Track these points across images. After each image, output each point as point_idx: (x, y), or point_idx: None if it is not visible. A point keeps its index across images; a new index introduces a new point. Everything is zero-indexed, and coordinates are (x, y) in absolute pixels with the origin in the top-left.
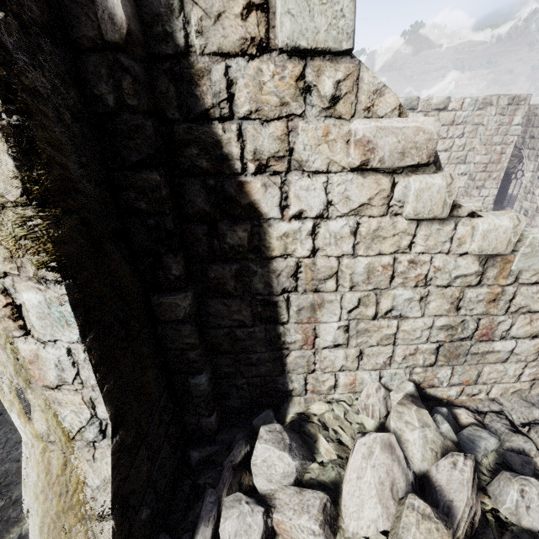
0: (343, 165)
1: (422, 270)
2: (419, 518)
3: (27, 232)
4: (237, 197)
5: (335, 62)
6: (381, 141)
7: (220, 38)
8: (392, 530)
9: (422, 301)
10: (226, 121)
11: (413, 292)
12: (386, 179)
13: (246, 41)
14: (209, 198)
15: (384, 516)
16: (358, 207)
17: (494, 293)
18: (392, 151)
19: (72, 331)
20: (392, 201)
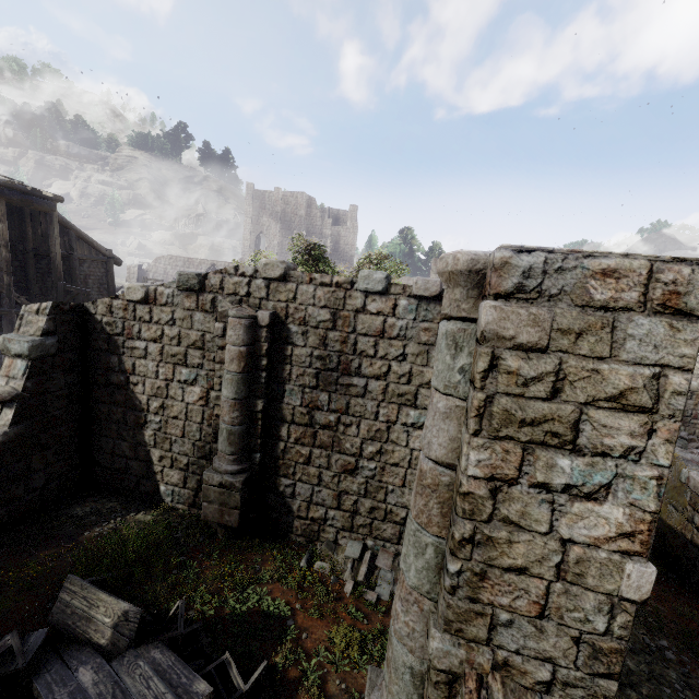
0: None
1: None
2: None
3: None
4: None
5: None
6: None
7: None
8: None
9: None
10: None
11: None
12: None
13: None
14: None
15: None
16: None
17: (695, 403)
18: None
19: None
20: None
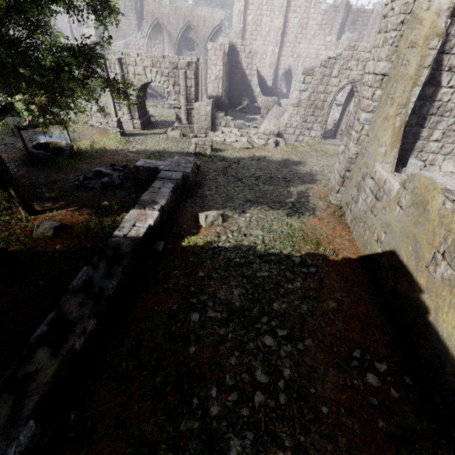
0: None
1: None
2: None
3: (429, 73)
4: (437, 78)
5: None
6: None
7: None
8: None
9: None
10: (448, 54)
11: None
12: None
13: None
14: (429, 77)
15: (454, 170)
16: None
17: None
18: None
19: (414, 98)
20: None
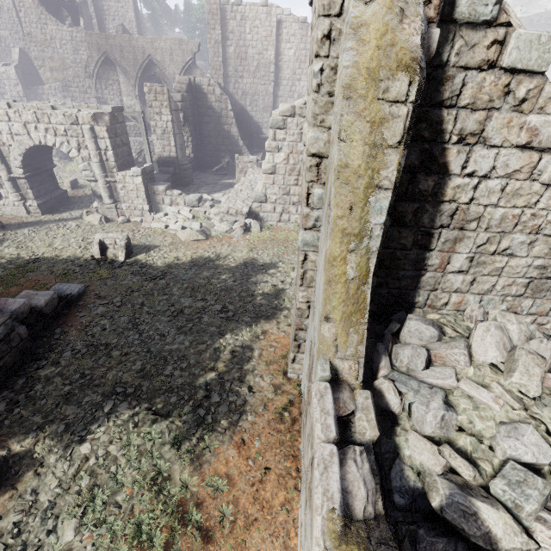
0: (512, 143)
1: (538, 222)
2: (527, 353)
3: (400, 161)
4: (437, 158)
5: (532, 78)
6: (543, 130)
7: (469, 58)
8: (507, 361)
9: (530, 245)
10: (452, 109)
11: (527, 237)
12: (537, 155)
13: (483, 62)
14: (420, 157)
15: (500, 356)
16: (511, 172)
17: None
18: (549, 137)
19: (381, 217)
20: (535, 170)
